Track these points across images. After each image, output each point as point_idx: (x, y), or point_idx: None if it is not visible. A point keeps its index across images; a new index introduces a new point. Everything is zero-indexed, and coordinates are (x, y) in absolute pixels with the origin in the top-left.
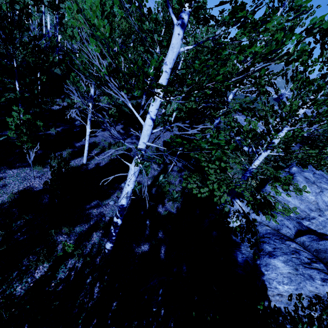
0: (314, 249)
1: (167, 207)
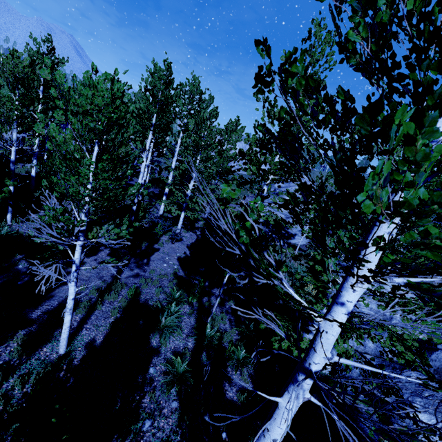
0: (433, 370)
1: (237, 382)
